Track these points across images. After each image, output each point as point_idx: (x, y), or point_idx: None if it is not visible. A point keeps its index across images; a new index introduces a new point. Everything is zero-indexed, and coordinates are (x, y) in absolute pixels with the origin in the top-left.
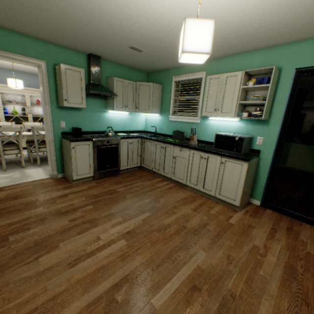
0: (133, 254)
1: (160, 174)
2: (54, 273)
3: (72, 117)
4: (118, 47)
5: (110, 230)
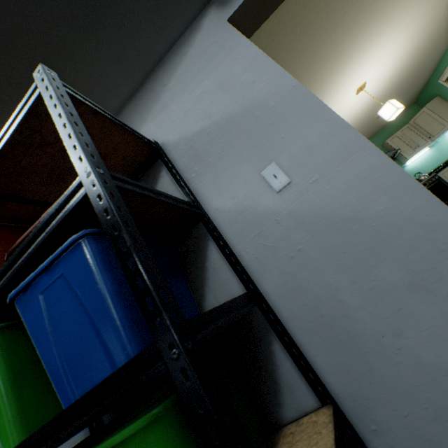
0: None
1: None
2: None
3: None
4: (369, 127)
5: None
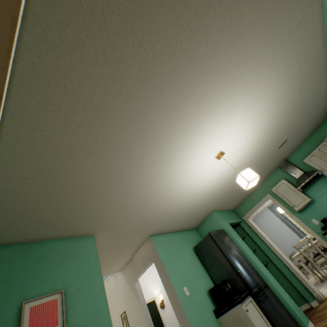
0: None
1: None
2: None
3: (314, 211)
4: (275, 154)
5: None
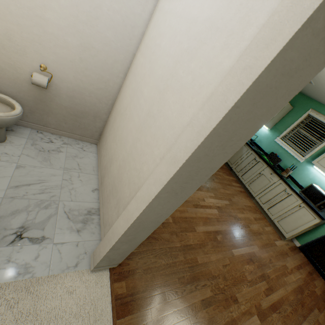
0: (222, 222)
1: (235, 175)
2: (188, 205)
3: None
4: None
5: (209, 199)
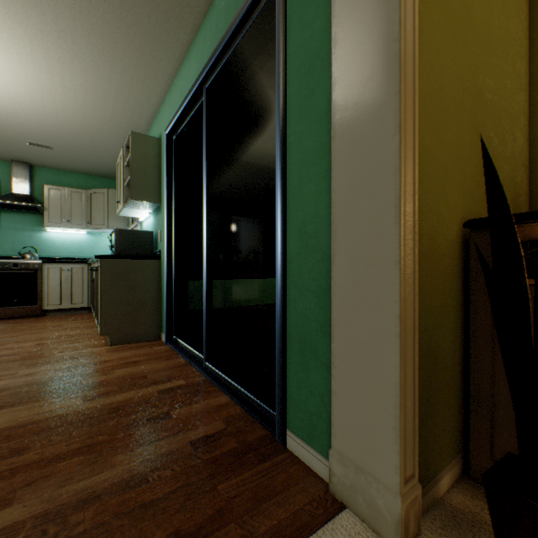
0: None
1: None
2: None
3: None
4: (20, 146)
5: None
